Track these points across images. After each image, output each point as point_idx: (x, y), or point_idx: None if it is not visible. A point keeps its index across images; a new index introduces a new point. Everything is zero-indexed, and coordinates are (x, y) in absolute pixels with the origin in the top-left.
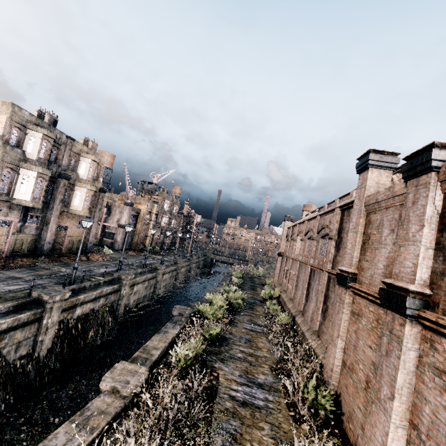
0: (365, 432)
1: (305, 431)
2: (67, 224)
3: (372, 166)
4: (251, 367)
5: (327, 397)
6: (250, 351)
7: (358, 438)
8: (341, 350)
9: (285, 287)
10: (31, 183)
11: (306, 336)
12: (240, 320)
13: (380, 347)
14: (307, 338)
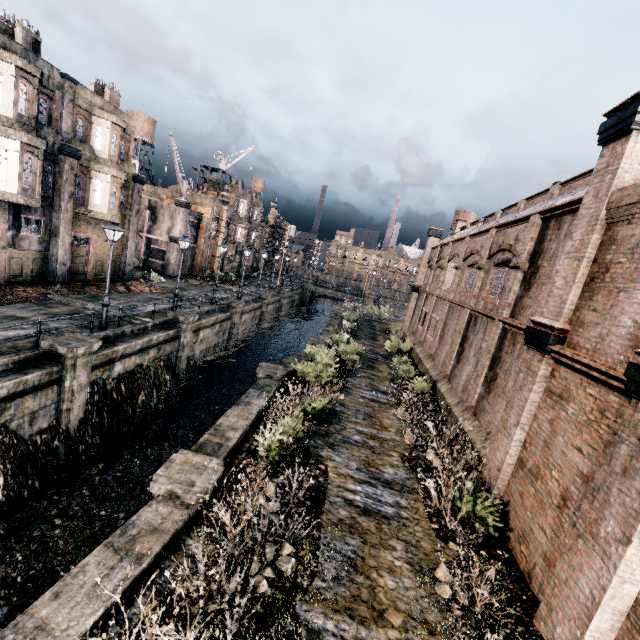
0: (557, 572)
1: (455, 552)
2: (89, 234)
3: (639, 126)
4: (374, 456)
5: (492, 509)
6: (372, 432)
7: (535, 568)
8: (519, 444)
9: (421, 338)
10: (13, 162)
11: (454, 412)
12: (356, 385)
13: (609, 459)
14: (456, 415)
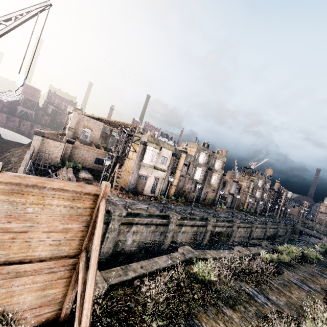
0: None
1: None
2: (208, 190)
3: None
4: (307, 281)
5: None
6: (310, 277)
7: None
8: None
9: None
10: (199, 173)
11: None
12: (310, 266)
13: None
14: None
